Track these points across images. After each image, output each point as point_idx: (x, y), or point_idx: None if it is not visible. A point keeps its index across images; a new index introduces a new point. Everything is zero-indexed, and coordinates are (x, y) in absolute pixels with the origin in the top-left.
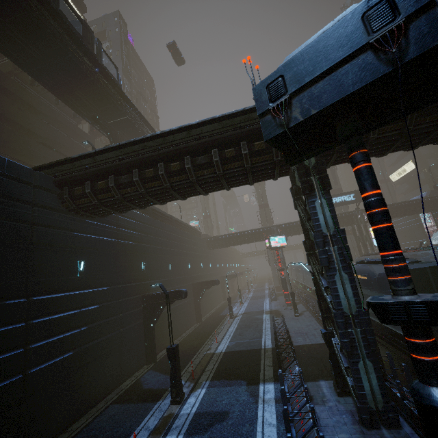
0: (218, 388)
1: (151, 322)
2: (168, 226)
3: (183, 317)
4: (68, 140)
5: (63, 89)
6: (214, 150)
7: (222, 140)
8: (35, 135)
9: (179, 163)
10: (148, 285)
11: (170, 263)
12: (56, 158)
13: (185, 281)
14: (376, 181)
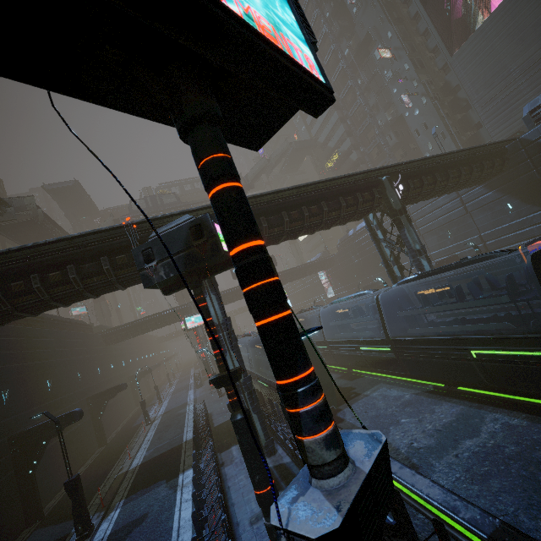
0: (135, 500)
1: (29, 468)
2: (39, 331)
3: (77, 448)
4: None
5: None
6: (104, 258)
7: (112, 248)
8: None
9: (61, 273)
10: (17, 421)
11: (49, 380)
12: None
13: (76, 398)
14: (209, 313)
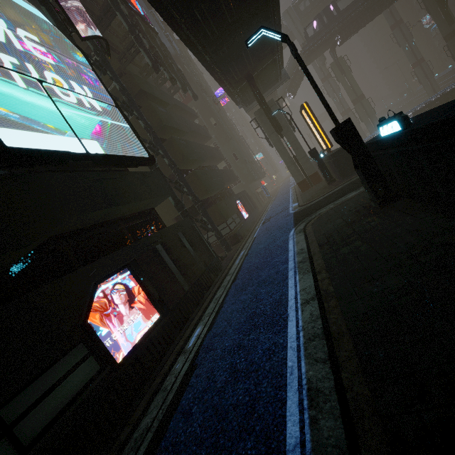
0: None
1: None
2: None
3: None
4: (192, 124)
5: (231, 56)
6: None
7: None
8: (182, 134)
9: None
10: None
11: None
12: (204, 150)
13: None
14: None
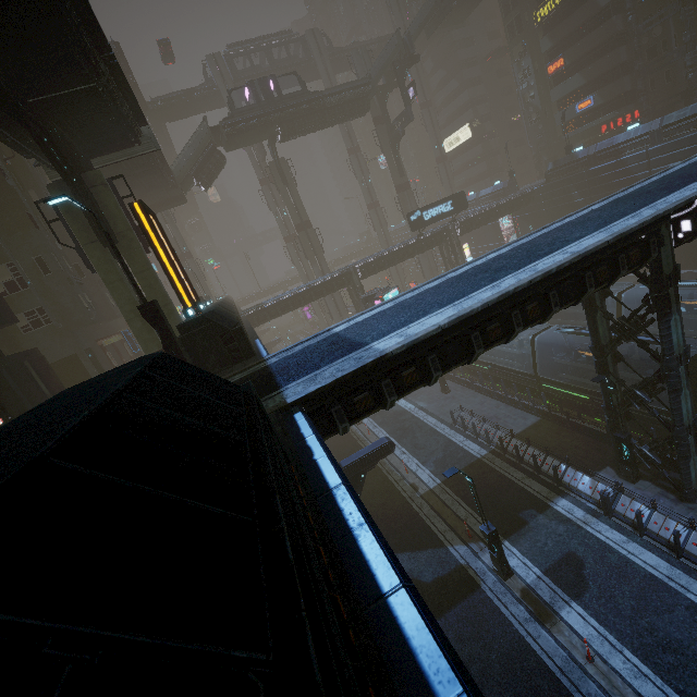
0: (518, 532)
1: None
2: None
3: None
4: None
5: None
6: (588, 275)
7: (600, 256)
8: None
9: (538, 305)
10: None
11: None
12: None
13: None
14: None
